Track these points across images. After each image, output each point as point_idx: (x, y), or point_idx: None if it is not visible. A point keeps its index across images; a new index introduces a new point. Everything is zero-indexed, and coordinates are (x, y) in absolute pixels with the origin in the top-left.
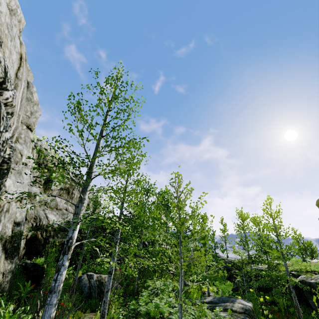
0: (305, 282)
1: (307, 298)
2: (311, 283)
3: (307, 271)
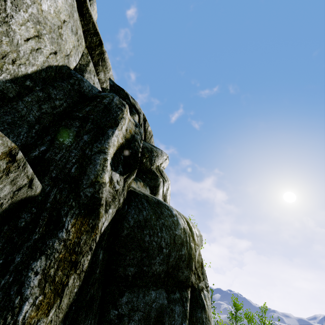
0: None
1: None
2: None
3: None
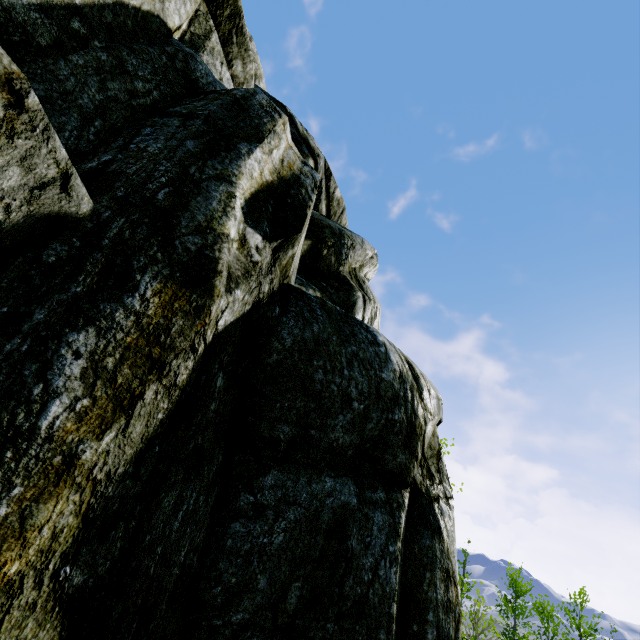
0: None
1: None
2: None
3: None
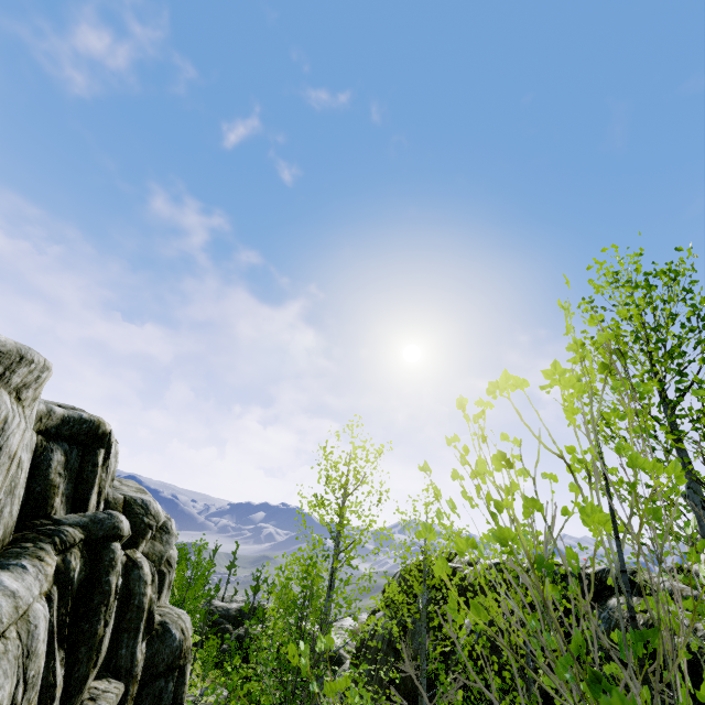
0: None
1: None
2: None
3: None
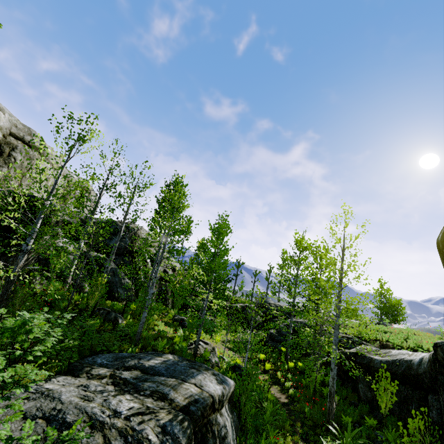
0: (364, 357)
1: (358, 380)
2: (372, 361)
3: (376, 339)
